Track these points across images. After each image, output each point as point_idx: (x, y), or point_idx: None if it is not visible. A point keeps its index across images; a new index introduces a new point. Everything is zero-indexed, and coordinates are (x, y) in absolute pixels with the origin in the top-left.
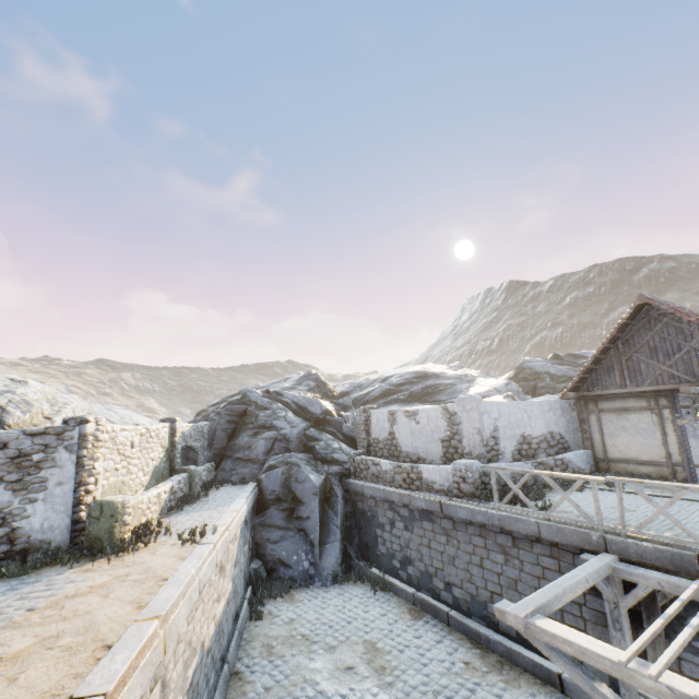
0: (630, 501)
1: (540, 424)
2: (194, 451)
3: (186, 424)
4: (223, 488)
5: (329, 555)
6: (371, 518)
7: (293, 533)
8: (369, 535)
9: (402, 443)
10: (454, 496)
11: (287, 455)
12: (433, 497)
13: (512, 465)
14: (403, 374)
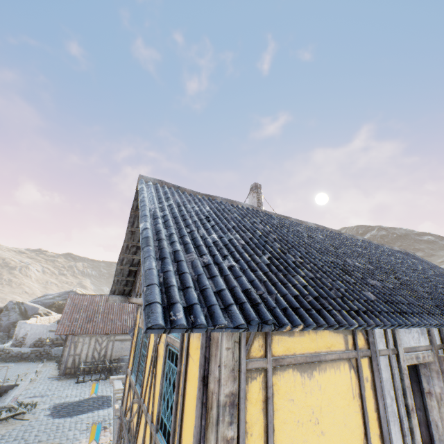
0: (23, 367)
1: (52, 334)
2: None
3: None
4: None
5: None
6: None
7: None
8: None
9: None
10: None
11: None
12: None
13: (20, 349)
14: None
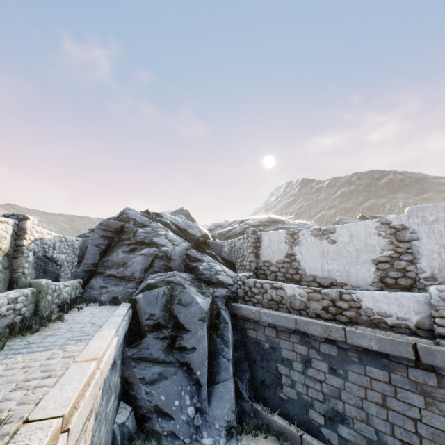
0: None
1: None
2: (56, 264)
3: (47, 231)
4: (87, 309)
5: (220, 399)
6: (270, 350)
7: (174, 369)
8: (267, 371)
9: (306, 266)
10: (440, 337)
11: (169, 274)
12: (394, 336)
13: None
14: (256, 218)
